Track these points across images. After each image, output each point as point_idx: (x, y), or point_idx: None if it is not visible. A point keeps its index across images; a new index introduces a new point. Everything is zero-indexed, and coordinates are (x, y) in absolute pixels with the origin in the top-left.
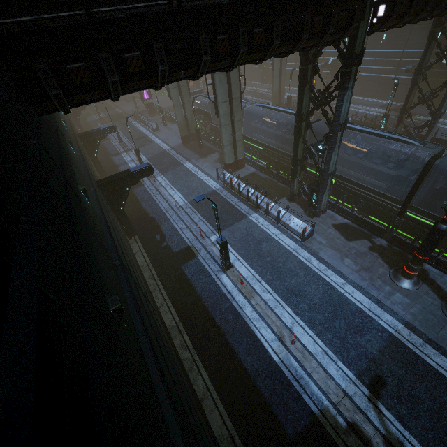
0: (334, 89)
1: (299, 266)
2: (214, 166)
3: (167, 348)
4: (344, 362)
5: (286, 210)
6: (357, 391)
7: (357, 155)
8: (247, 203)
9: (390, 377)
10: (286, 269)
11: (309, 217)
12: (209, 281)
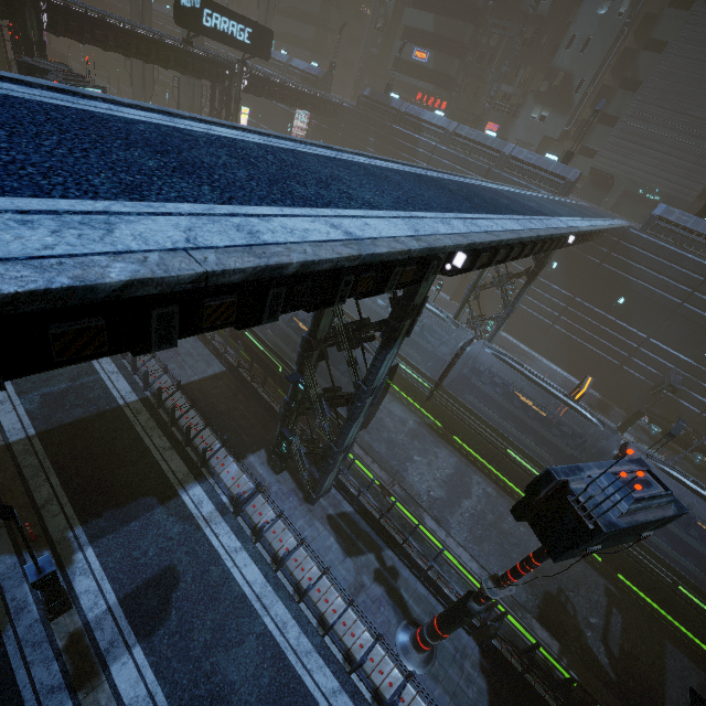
0: None
1: None
2: None
3: None
4: None
5: None
6: None
7: None
8: None
9: None
10: None
11: None
12: None
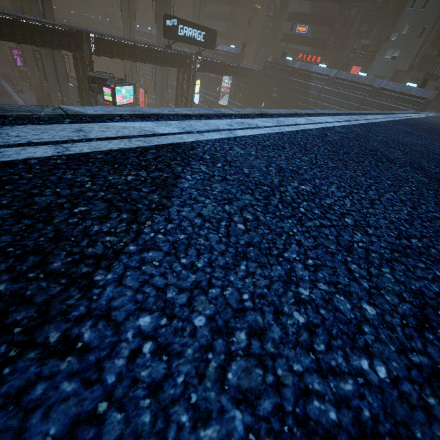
0: None
1: None
2: None
3: None
4: None
5: None
6: None
7: None
8: None
9: None
10: None
11: None
12: None
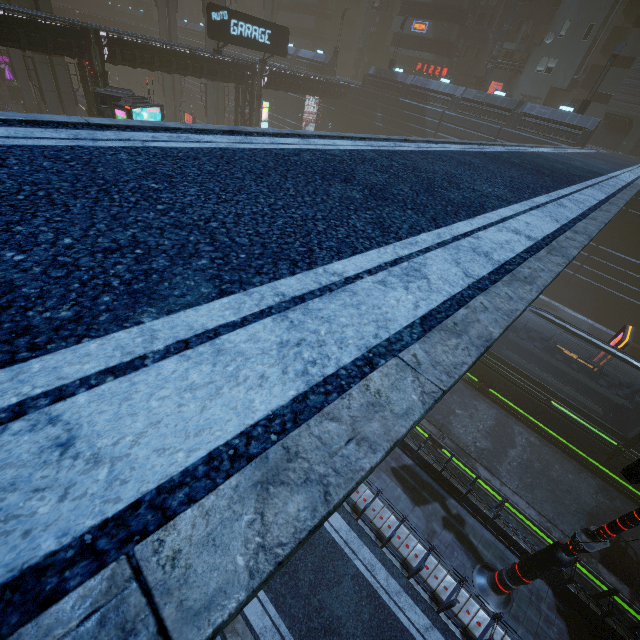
0: None
1: None
2: None
3: None
4: None
5: None
6: None
7: None
8: None
9: None
10: None
11: None
12: None
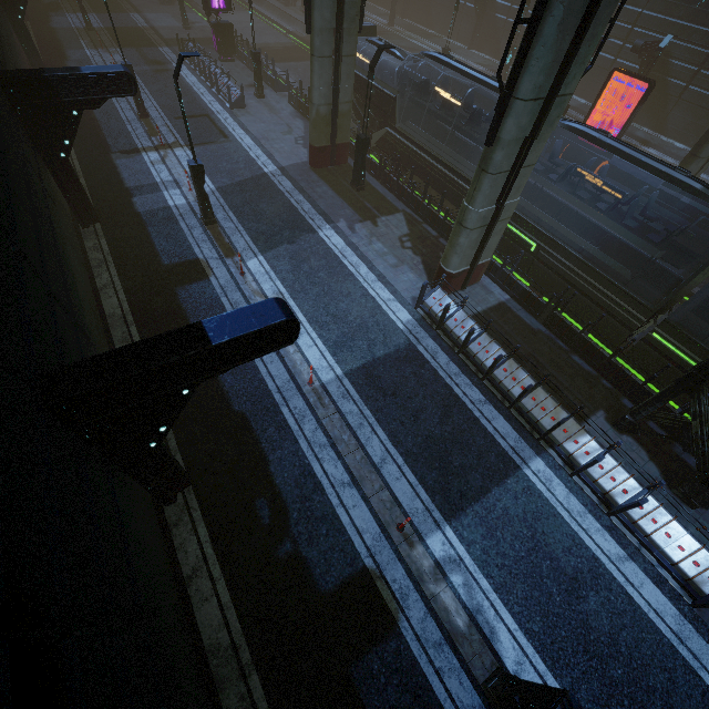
0: None
1: None
2: (400, 258)
3: None
4: None
5: (641, 484)
6: None
7: None
8: (509, 414)
9: None
10: None
11: (683, 502)
12: None
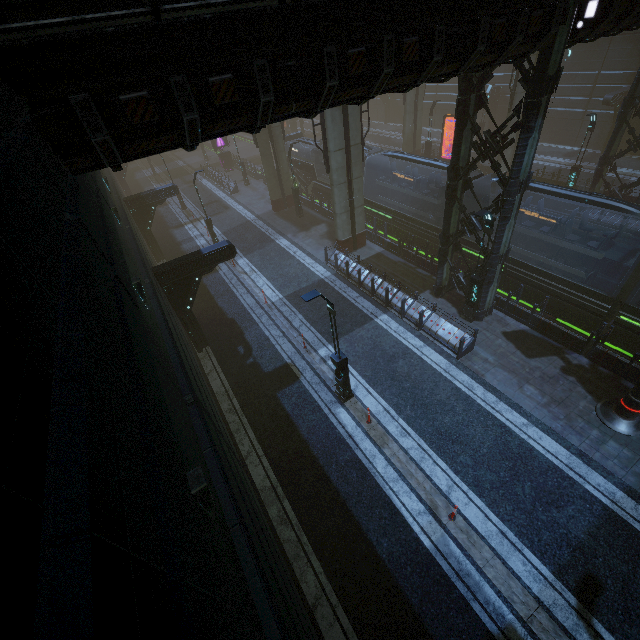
0: (511, 129)
1: (455, 396)
2: (321, 244)
3: (266, 531)
4: (534, 550)
5: (431, 310)
6: (558, 599)
7: (541, 228)
8: (372, 299)
9: (610, 577)
10: (436, 400)
11: (467, 321)
12: (320, 417)
